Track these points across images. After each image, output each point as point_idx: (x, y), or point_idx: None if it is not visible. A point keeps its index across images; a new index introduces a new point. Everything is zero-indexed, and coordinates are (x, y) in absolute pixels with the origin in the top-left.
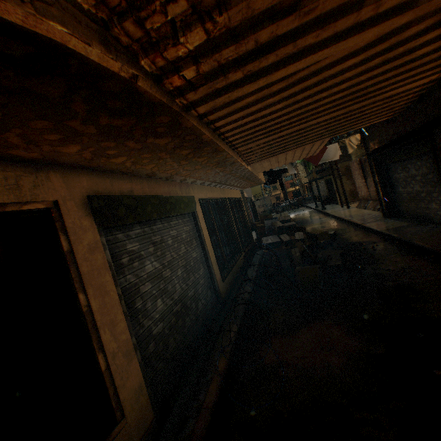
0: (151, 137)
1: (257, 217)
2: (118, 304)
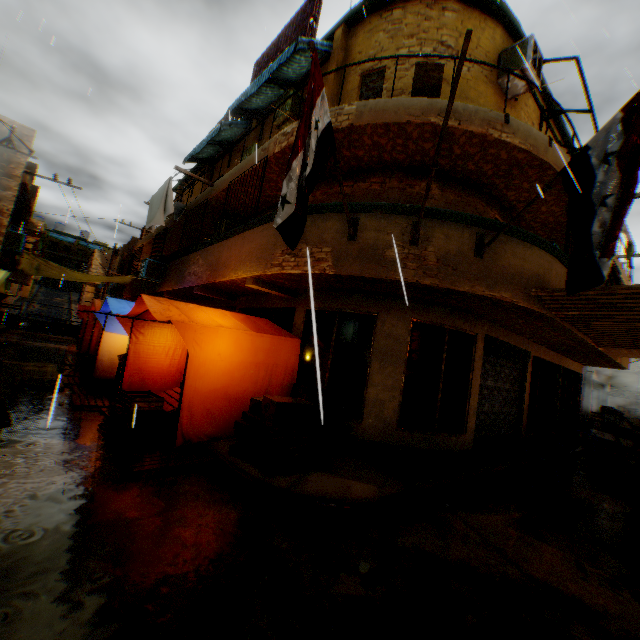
0: (533, 321)
1: None
2: (478, 388)
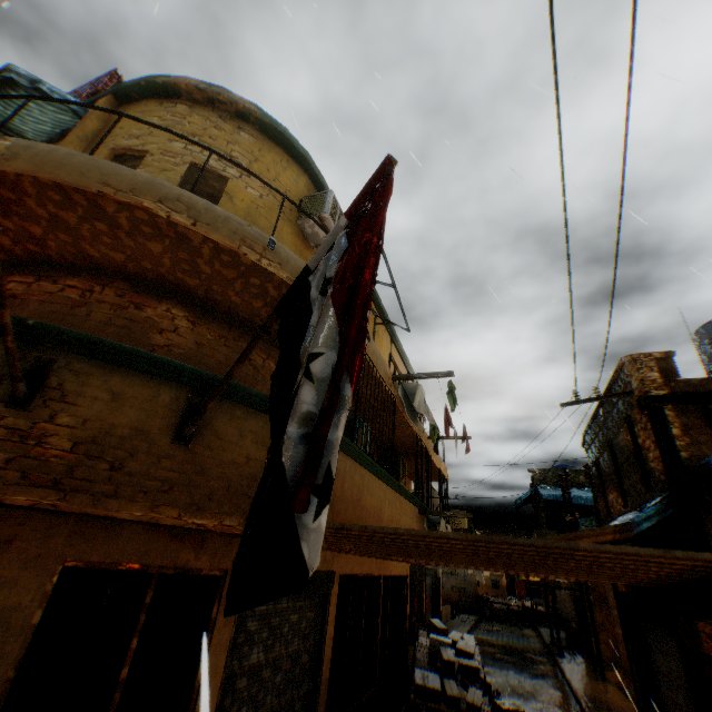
0: None
1: (438, 610)
2: (216, 690)
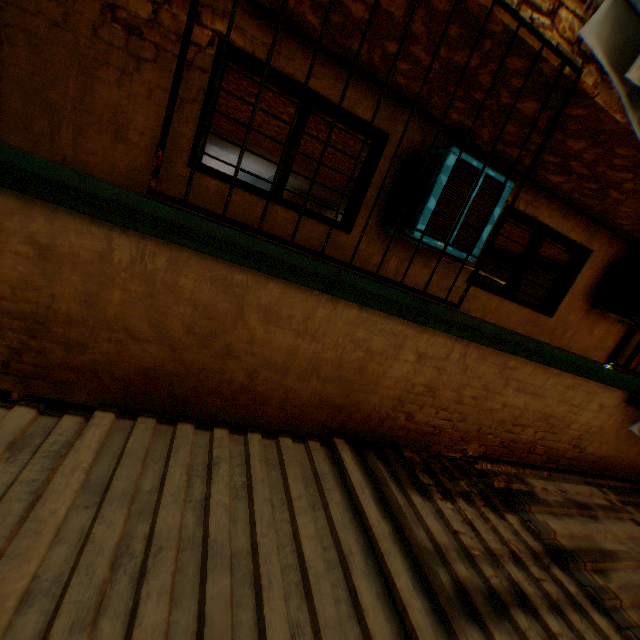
0: None
1: None
2: None
